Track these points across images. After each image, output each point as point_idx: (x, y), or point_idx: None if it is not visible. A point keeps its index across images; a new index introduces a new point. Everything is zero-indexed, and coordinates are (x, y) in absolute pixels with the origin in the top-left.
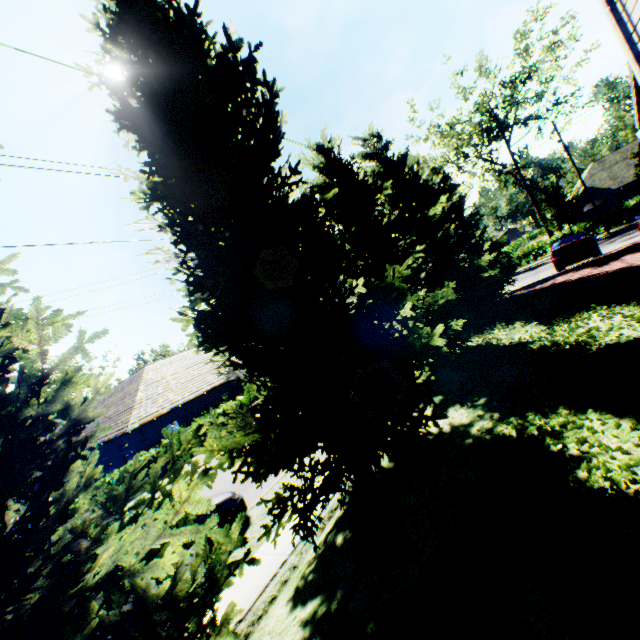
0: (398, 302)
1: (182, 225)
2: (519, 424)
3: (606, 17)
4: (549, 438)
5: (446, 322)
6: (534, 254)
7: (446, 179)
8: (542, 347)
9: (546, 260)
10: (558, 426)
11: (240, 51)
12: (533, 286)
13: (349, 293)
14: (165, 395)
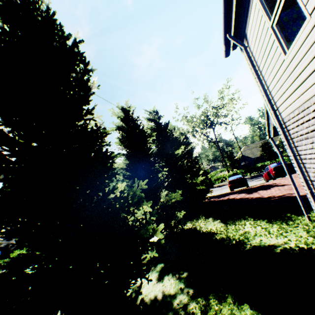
0: (137, 205)
1: None
2: (204, 305)
3: (255, 82)
4: None
5: (174, 213)
6: (221, 179)
7: (186, 138)
8: (221, 239)
9: (226, 183)
10: None
11: (69, 40)
12: (220, 197)
13: (111, 192)
14: None
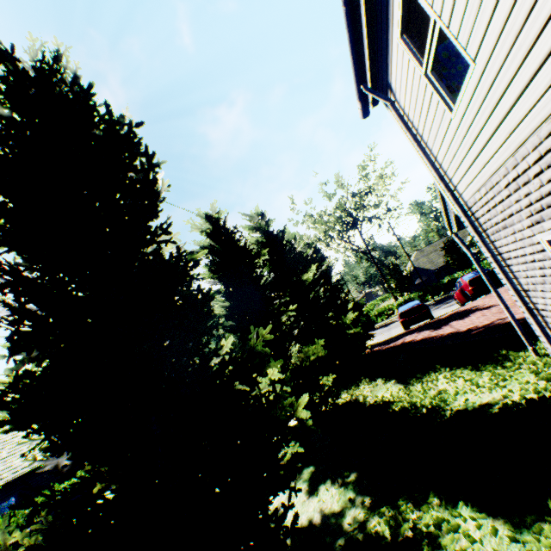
0: (261, 368)
1: (11, 273)
2: (392, 517)
3: (415, 151)
4: (426, 547)
5: (317, 379)
6: (386, 313)
7: (317, 252)
8: (403, 409)
9: (395, 318)
10: (433, 525)
11: (121, 124)
12: (388, 342)
13: (213, 354)
14: (9, 460)
